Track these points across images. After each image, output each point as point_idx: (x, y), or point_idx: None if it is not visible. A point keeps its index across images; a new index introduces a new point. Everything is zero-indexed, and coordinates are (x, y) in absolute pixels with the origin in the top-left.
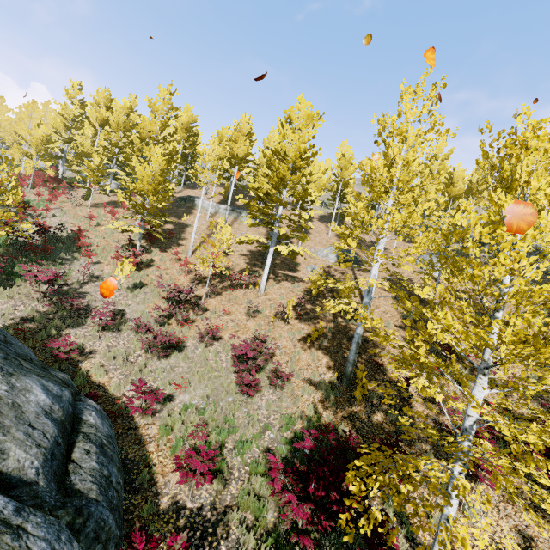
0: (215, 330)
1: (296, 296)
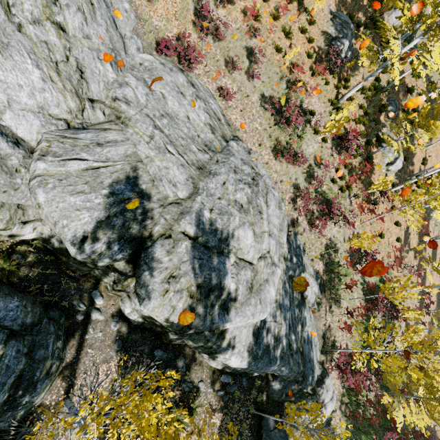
0: None
1: None
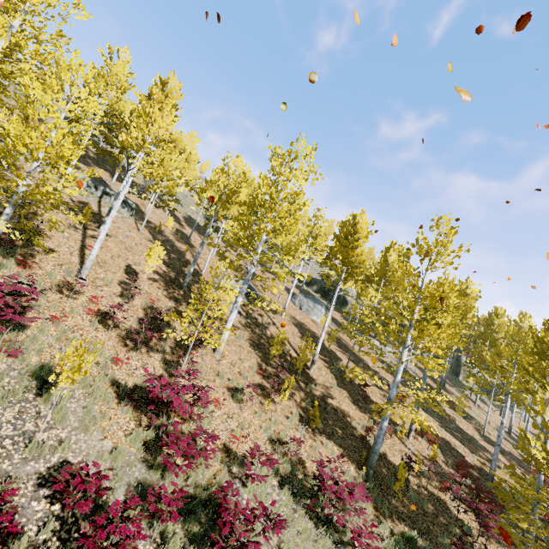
0: (274, 460)
1: (251, 355)
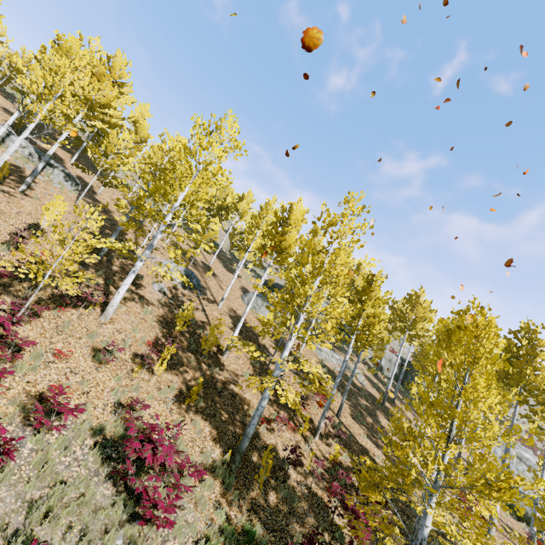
0: (78, 409)
1: (152, 329)
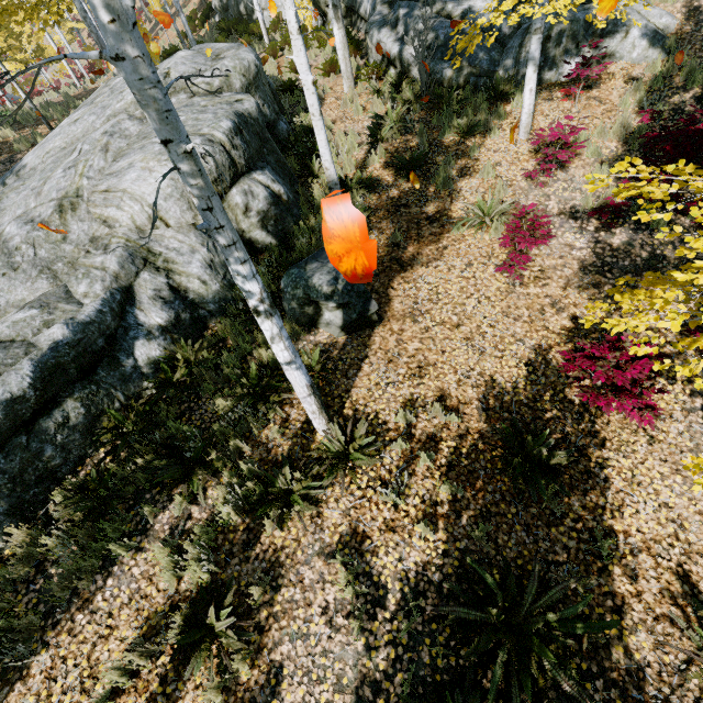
0: None
1: None
